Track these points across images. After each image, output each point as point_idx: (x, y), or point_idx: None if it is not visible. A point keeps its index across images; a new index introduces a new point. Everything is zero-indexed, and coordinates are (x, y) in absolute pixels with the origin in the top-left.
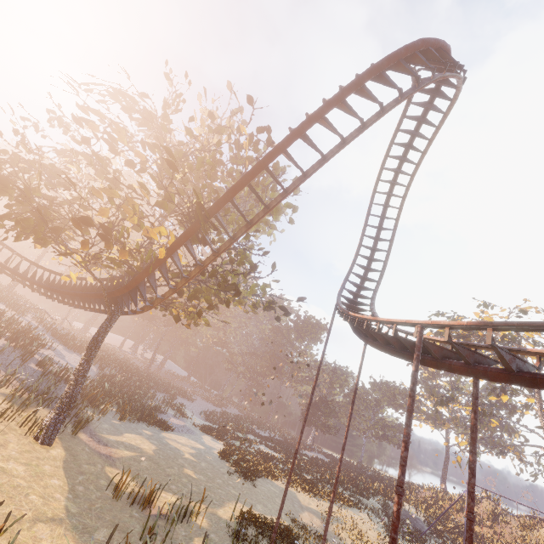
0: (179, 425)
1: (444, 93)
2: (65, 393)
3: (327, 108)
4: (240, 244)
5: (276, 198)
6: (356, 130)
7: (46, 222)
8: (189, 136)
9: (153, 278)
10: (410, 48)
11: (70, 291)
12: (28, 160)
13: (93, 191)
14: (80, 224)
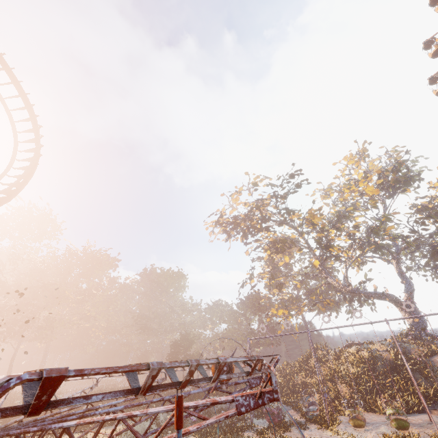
0: None
1: None
2: None
3: None
4: None
5: None
6: None
7: None
8: None
9: None
10: None
11: None
12: None
13: None
14: None
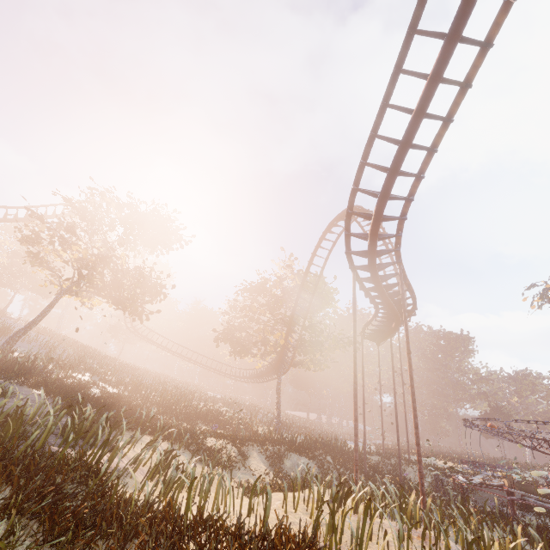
0: (352, 443)
1: (366, 210)
2: (276, 413)
3: (308, 269)
4: (311, 324)
5: (308, 305)
6: (321, 270)
7: (246, 348)
8: (273, 296)
9: (285, 352)
10: (325, 233)
11: (261, 374)
12: (232, 329)
13: (255, 332)
14: (255, 344)
